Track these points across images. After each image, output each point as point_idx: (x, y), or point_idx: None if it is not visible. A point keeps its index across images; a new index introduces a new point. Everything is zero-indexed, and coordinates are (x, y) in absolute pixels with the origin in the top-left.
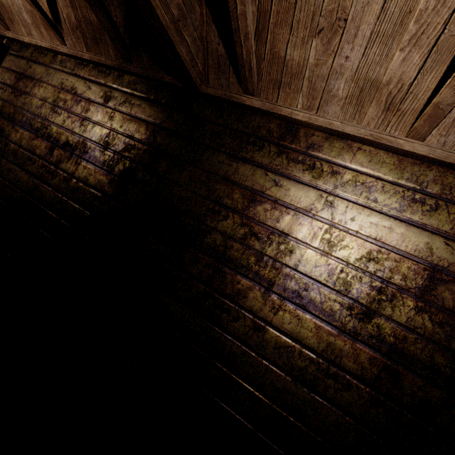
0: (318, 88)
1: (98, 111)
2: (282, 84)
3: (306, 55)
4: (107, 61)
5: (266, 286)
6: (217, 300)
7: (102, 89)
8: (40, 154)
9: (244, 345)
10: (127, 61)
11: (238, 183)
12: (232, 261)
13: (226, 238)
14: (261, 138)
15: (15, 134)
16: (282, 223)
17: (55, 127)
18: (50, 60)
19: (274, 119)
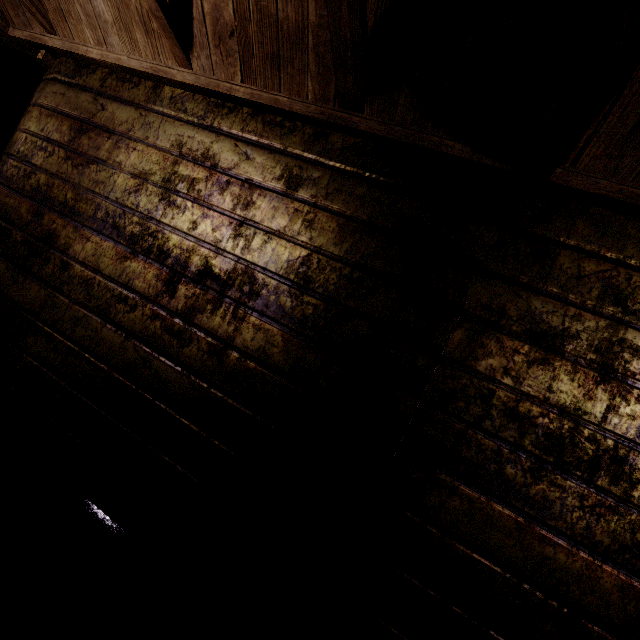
0: None
1: (274, 208)
2: None
3: None
4: (294, 104)
5: None
6: None
7: (277, 160)
8: (145, 291)
9: None
10: (348, 106)
11: None
12: None
13: None
14: None
15: (82, 244)
16: None
17: (173, 236)
18: (147, 96)
19: None
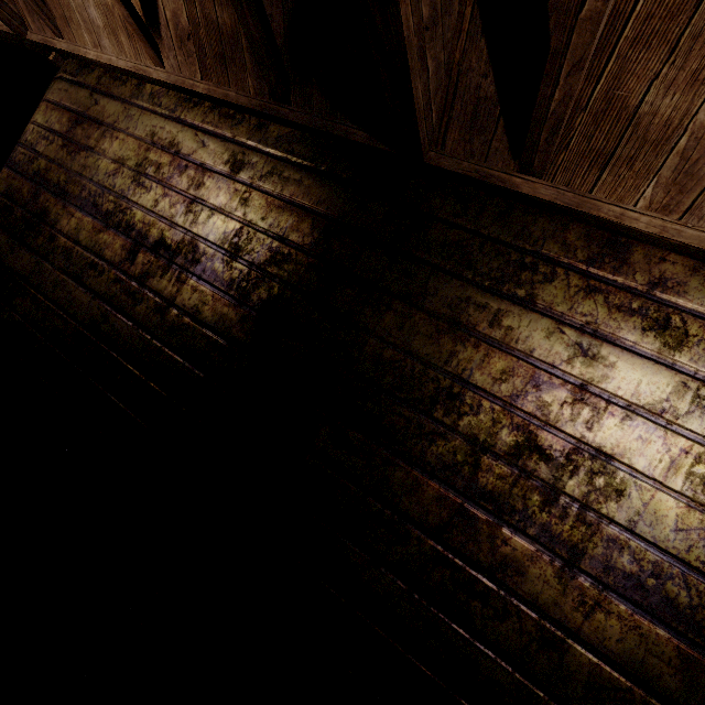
0: (700, 172)
1: (220, 188)
2: (613, 160)
3: (693, 107)
4: (240, 98)
5: (565, 556)
6: (461, 572)
7: (226, 147)
8: (111, 259)
9: (519, 671)
10: (279, 100)
11: (501, 343)
12: (490, 498)
13: (477, 450)
14: (548, 260)
15: (67, 219)
16: (599, 432)
17: (139, 212)
18: (132, 92)
19: (577, 222)
